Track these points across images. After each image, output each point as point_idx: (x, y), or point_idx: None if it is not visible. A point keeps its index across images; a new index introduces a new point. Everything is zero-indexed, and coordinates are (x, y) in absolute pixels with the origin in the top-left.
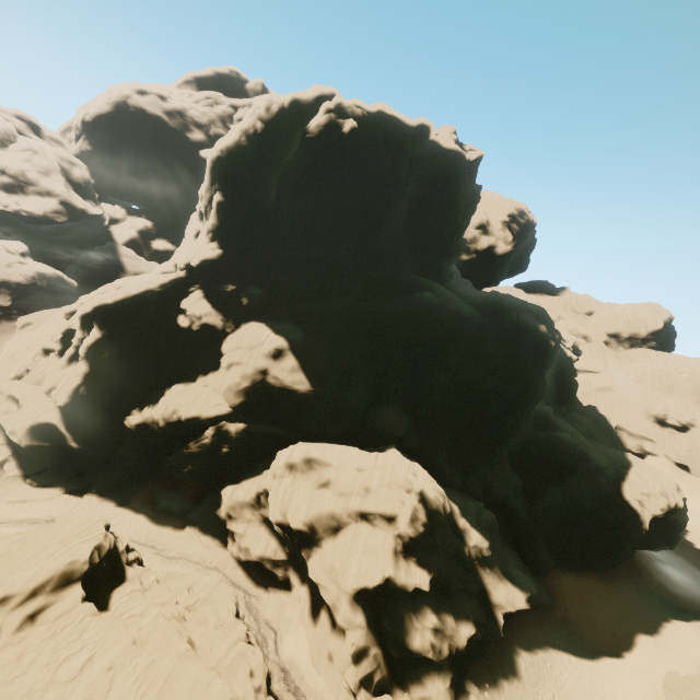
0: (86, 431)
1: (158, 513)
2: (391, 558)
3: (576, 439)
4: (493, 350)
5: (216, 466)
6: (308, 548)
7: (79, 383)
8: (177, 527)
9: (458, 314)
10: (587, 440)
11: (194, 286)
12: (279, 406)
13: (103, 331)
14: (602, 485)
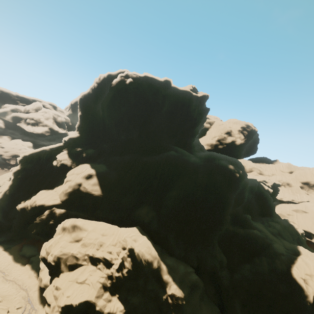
0: (7, 212)
1: (19, 256)
2: (98, 291)
3: (264, 235)
4: (202, 178)
5: (47, 231)
6: (52, 277)
7: (7, 189)
8: (23, 264)
9: (188, 161)
10: (272, 236)
11: (65, 149)
12: (84, 202)
13: (21, 166)
14: (277, 265)
